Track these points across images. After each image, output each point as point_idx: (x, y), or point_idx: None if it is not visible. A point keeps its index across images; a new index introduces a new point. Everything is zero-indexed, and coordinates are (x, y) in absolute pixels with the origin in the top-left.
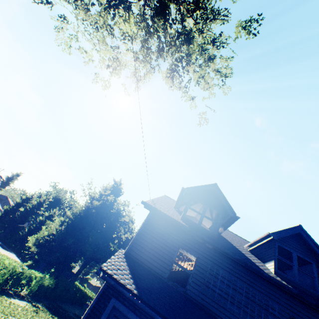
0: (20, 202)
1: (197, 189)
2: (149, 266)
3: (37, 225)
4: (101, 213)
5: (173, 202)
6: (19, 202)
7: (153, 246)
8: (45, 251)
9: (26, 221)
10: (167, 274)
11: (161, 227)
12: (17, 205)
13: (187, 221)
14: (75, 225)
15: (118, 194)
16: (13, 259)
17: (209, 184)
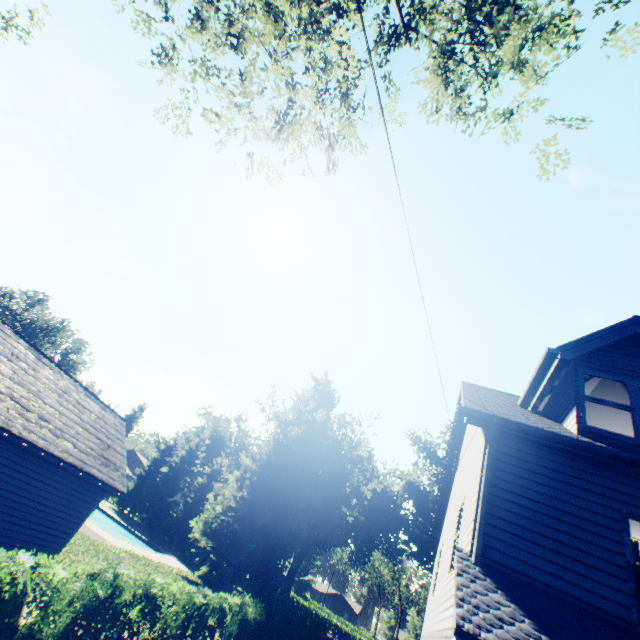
0: (158, 457)
1: (589, 343)
2: (563, 591)
3: (196, 493)
4: (309, 450)
5: (495, 394)
6: (157, 456)
7: (544, 528)
8: (227, 545)
9: (177, 490)
10: (632, 609)
11: (538, 468)
12: (155, 464)
13: (599, 435)
14: (265, 482)
15: (329, 405)
16: (176, 568)
17: (618, 324)
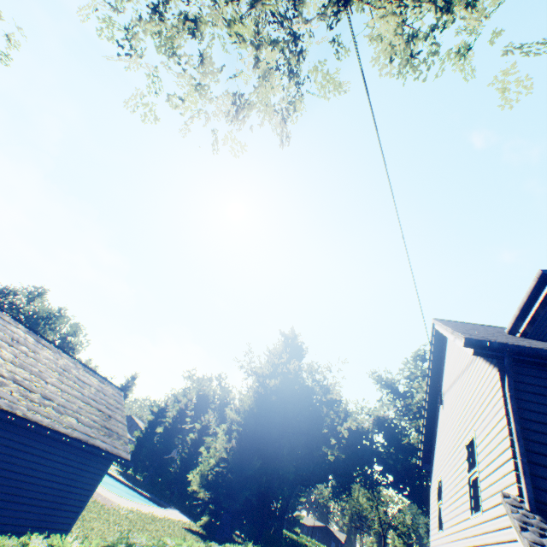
0: (153, 419)
1: None
2: None
3: (190, 449)
4: (287, 398)
5: (471, 325)
6: (152, 419)
7: None
8: (223, 494)
9: (172, 447)
10: None
11: None
12: (151, 425)
13: None
14: (250, 432)
15: (299, 355)
16: (179, 521)
17: None
